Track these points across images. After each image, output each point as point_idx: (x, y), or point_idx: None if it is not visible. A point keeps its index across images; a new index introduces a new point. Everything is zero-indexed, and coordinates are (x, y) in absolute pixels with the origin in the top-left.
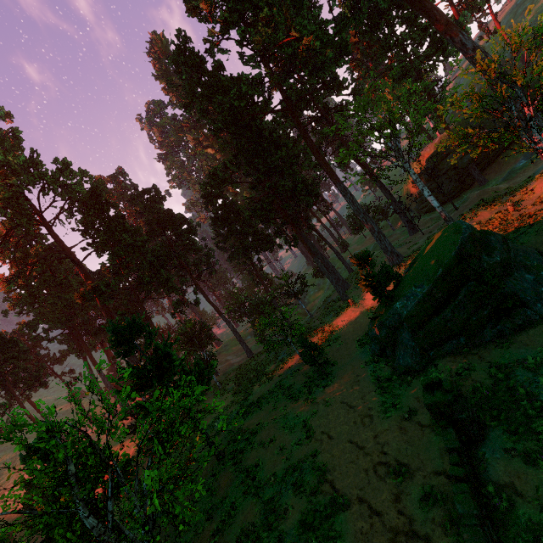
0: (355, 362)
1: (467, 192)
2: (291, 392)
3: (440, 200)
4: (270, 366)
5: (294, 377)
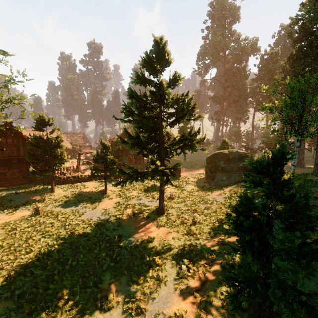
0: None
1: None
2: None
3: None
4: None
5: None
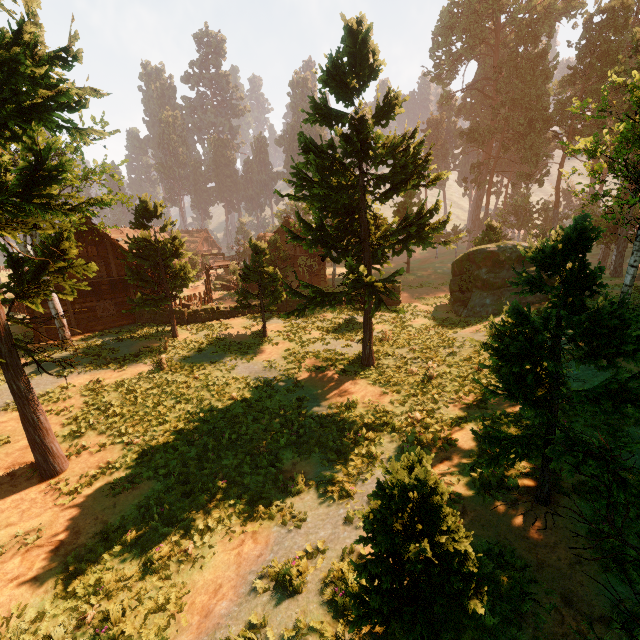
0: None
1: None
2: None
3: None
4: None
5: None
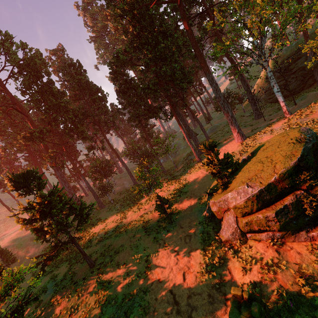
0: (192, 217)
1: (306, 90)
2: (147, 226)
3: (284, 94)
4: (143, 198)
5: (153, 214)
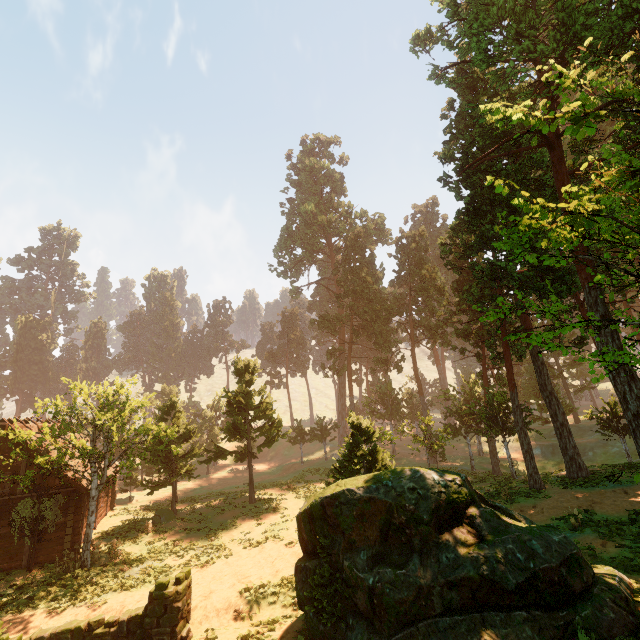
0: None
1: None
2: None
3: None
4: None
5: None
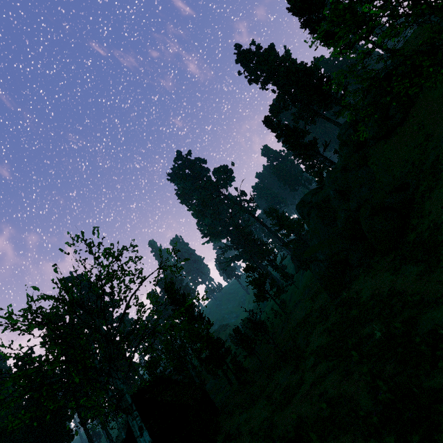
0: None
1: None
2: None
3: None
4: None
5: None
